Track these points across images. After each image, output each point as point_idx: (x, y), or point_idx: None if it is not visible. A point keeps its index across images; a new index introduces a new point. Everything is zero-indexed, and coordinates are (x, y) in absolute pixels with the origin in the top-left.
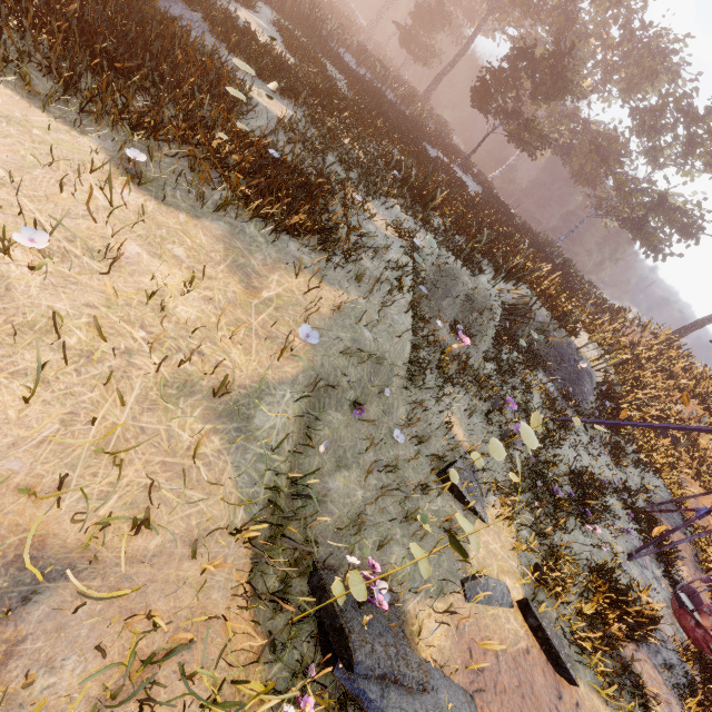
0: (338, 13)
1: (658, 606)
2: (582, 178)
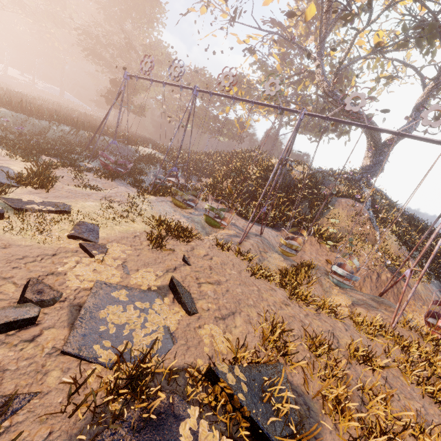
0: (58, 103)
1: (99, 168)
2: (196, 126)
